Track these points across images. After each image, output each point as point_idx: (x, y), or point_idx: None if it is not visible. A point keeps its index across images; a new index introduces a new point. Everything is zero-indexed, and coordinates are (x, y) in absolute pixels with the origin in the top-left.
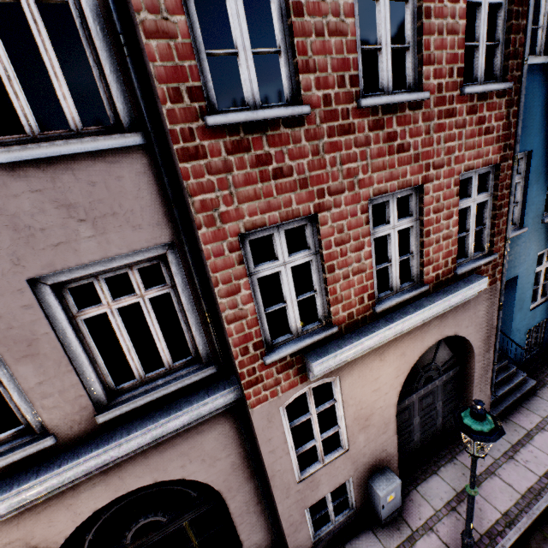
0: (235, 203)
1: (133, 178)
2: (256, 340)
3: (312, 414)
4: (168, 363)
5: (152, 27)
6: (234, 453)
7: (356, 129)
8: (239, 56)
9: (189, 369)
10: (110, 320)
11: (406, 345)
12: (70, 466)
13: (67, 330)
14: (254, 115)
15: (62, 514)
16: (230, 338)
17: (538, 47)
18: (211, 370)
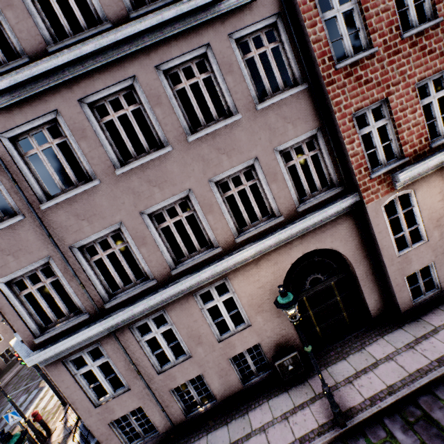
0: (349, 100)
1: (304, 102)
2: (364, 166)
3: (399, 213)
4: (319, 188)
5: (314, 40)
6: (355, 239)
7: (402, 50)
8: (343, 38)
9: (330, 190)
10: (297, 167)
11: None
12: (293, 226)
13: (284, 171)
14: (354, 59)
15: (286, 256)
16: (352, 165)
17: None
18: (341, 188)
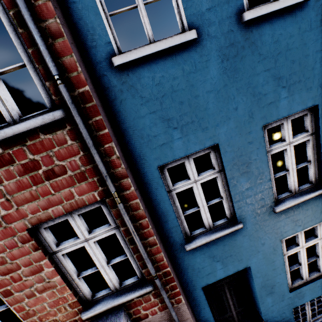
0: None
1: None
2: None
3: None
4: None
5: None
6: None
7: None
8: None
9: None
10: None
11: None
12: None
13: None
14: None
15: None
16: None
17: (178, 21)
18: None
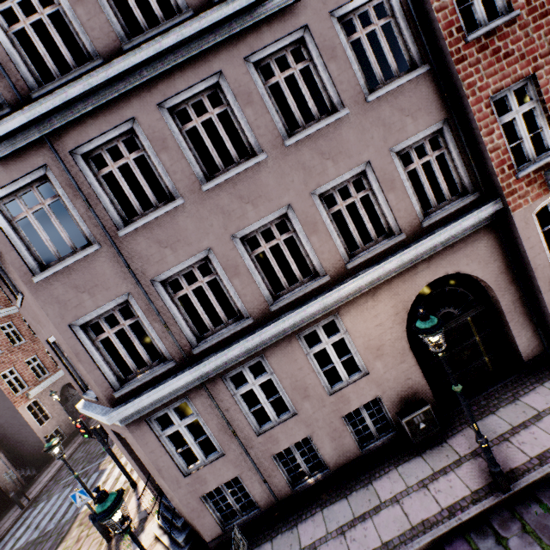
0: (484, 80)
1: (425, 89)
2: (508, 163)
3: None
4: (448, 197)
5: (438, 8)
6: (498, 260)
7: None
8: (473, 3)
9: (462, 198)
10: (418, 172)
11: None
12: (419, 244)
13: (403, 176)
14: (489, 27)
15: (410, 284)
16: (492, 163)
17: None
18: (477, 195)
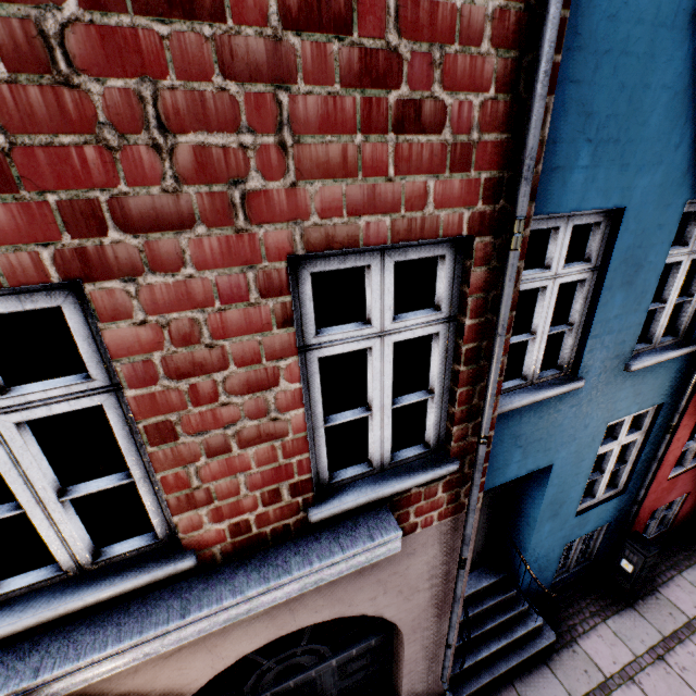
0: None
1: None
2: None
3: None
4: None
5: None
6: None
7: None
8: None
9: None
10: None
11: (150, 671)
12: None
13: None
14: None
15: None
16: None
17: None
18: None
